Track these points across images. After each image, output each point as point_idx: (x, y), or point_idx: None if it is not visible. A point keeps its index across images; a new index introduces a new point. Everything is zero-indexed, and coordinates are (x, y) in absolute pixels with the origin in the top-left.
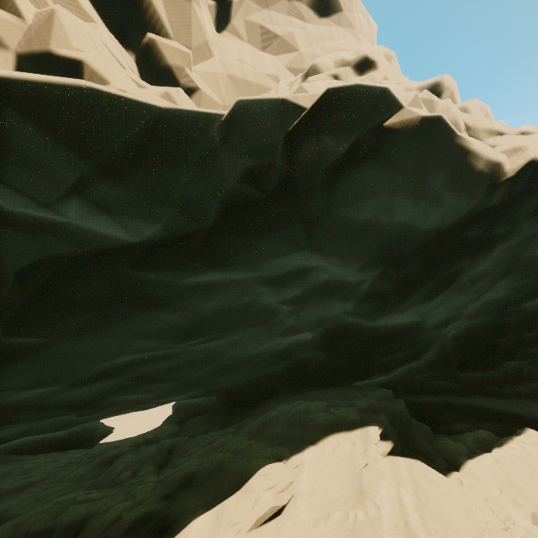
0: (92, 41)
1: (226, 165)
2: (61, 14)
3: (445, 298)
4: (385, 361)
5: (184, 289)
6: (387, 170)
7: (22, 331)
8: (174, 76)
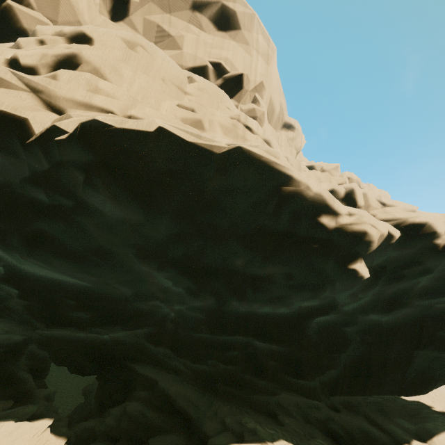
0: None
1: None
2: None
3: (68, 263)
4: (75, 317)
5: None
6: None
7: None
8: None
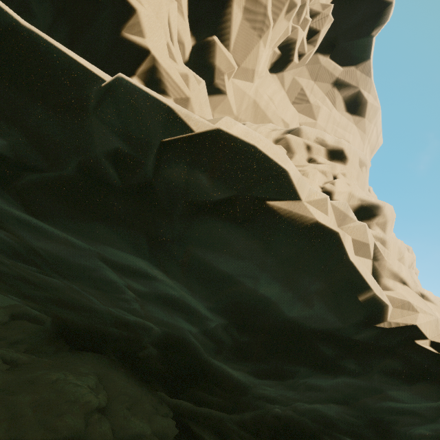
0: (159, 6)
1: (96, 132)
2: None
3: (275, 384)
4: (201, 395)
5: (7, 214)
6: (258, 245)
7: None
8: (213, 74)
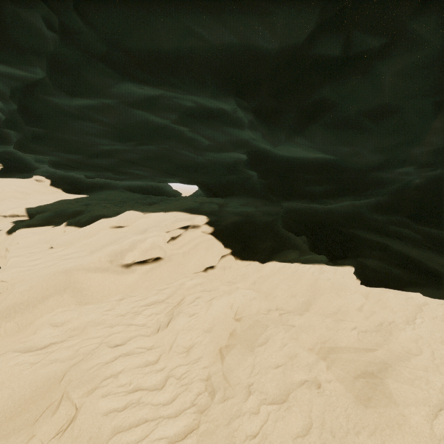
0: None
1: (31, 19)
2: None
3: (333, 135)
4: (308, 191)
5: (80, 109)
6: None
7: (31, 125)
8: None
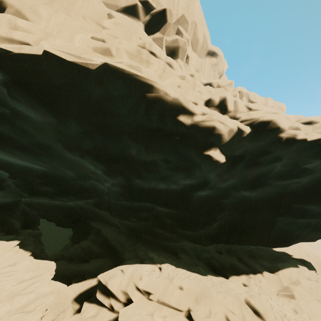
0: None
1: None
2: None
3: (24, 153)
4: (45, 190)
5: None
6: None
7: None
8: None
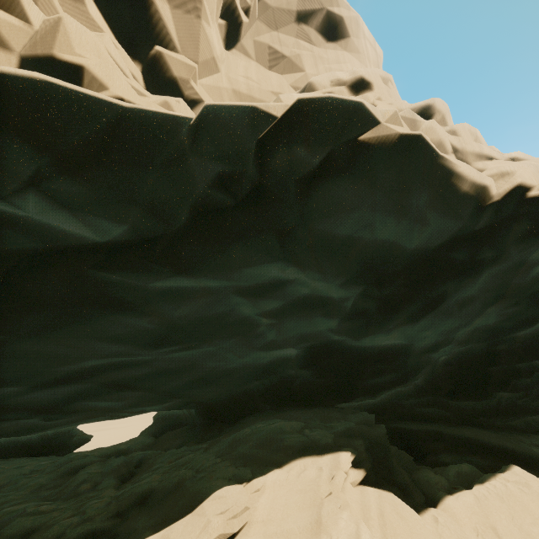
0: (96, 49)
1: (196, 169)
2: (68, 22)
3: (432, 320)
4: (371, 384)
5: (151, 294)
6: (365, 185)
7: None
8: (179, 88)
